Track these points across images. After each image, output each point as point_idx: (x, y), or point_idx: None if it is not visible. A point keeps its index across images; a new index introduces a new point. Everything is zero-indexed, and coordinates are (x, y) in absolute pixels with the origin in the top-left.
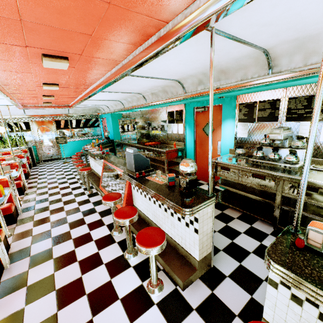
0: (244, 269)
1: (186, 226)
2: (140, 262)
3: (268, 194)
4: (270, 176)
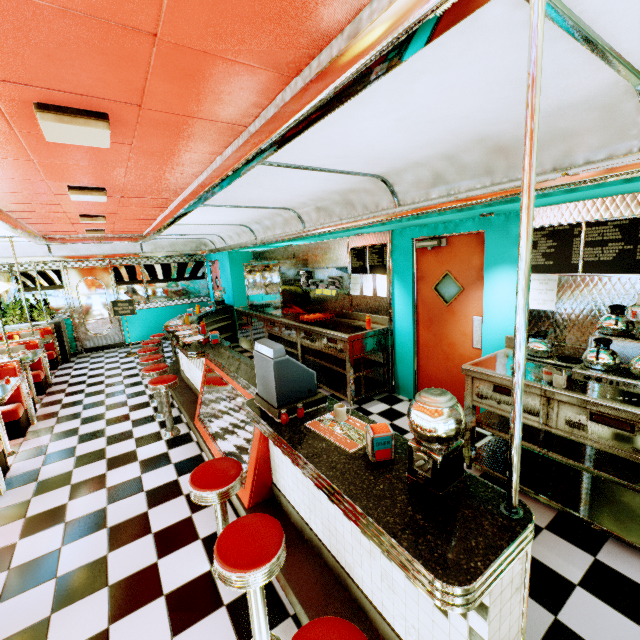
0: None
1: (437, 609)
2: None
3: (634, 466)
4: None
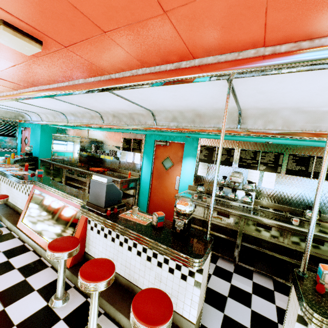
0: (229, 320)
1: (182, 279)
2: None
3: (227, 231)
4: (234, 214)
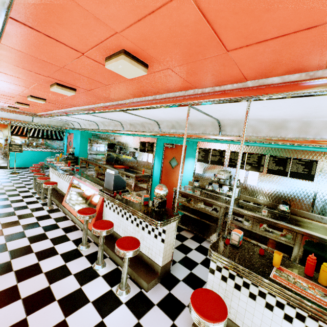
0: (193, 275)
1: (155, 238)
2: (109, 272)
3: (214, 219)
4: (216, 205)
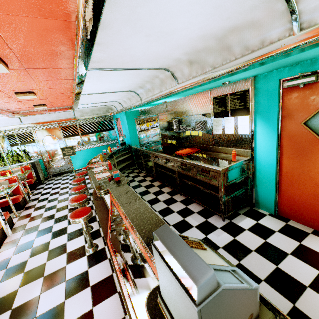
0: None
1: None
2: None
3: None
4: None
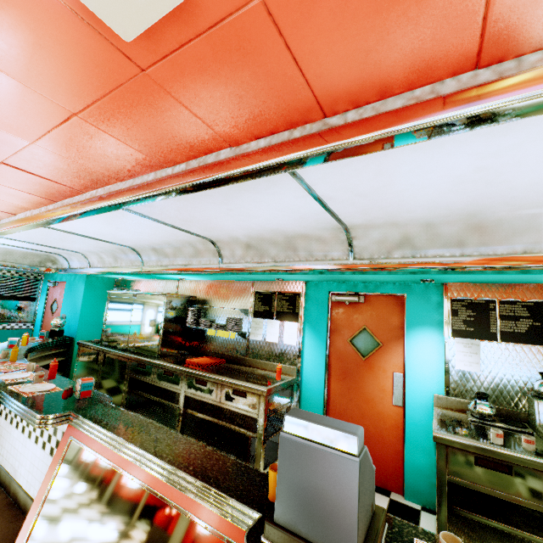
0: None
1: None
2: None
3: None
4: None
